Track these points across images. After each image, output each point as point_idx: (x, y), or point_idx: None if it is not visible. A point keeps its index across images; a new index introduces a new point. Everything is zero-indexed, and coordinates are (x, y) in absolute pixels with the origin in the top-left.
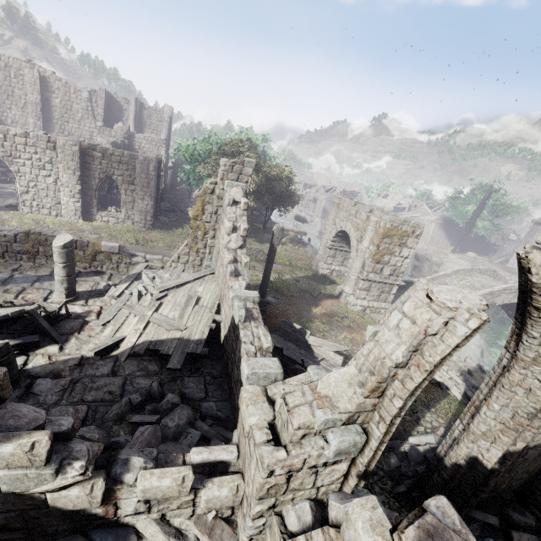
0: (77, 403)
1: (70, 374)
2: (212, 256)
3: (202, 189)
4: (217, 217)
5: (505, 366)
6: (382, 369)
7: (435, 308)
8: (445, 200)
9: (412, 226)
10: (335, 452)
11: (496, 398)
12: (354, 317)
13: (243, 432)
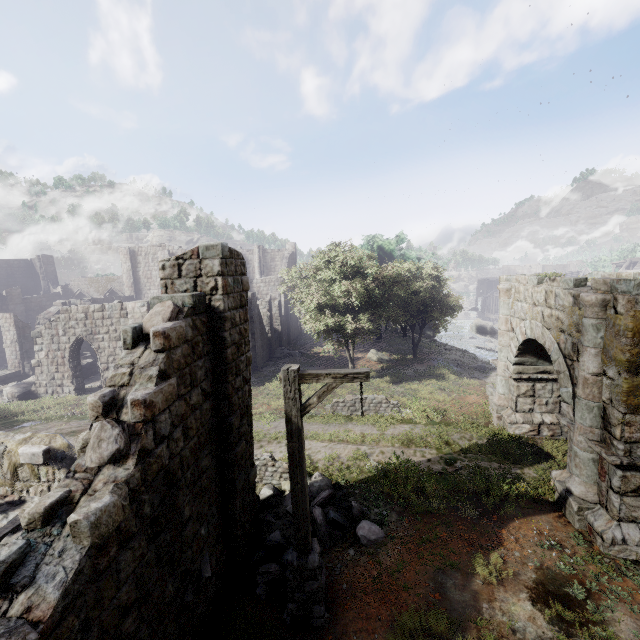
0: None
1: None
2: None
3: None
4: None
5: None
6: None
7: None
8: None
9: None
10: None
11: None
12: (627, 598)
13: None
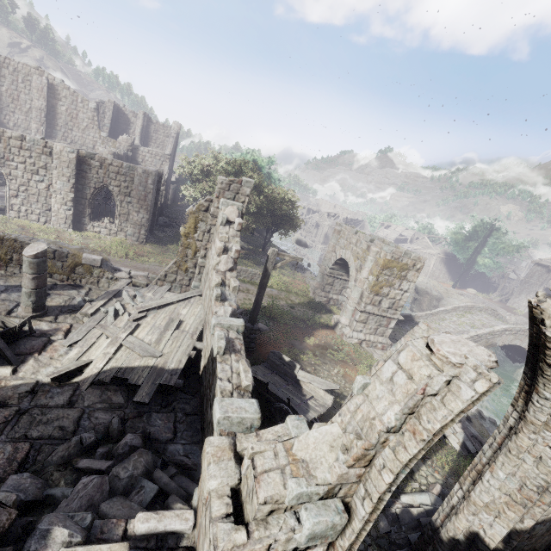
0: (18, 440)
1: (18, 402)
2: (202, 277)
3: (196, 206)
4: (210, 236)
5: (512, 427)
6: (371, 433)
7: (436, 362)
8: (447, 235)
9: (412, 259)
10: (308, 536)
11: (501, 465)
12: (349, 350)
13: (202, 495)
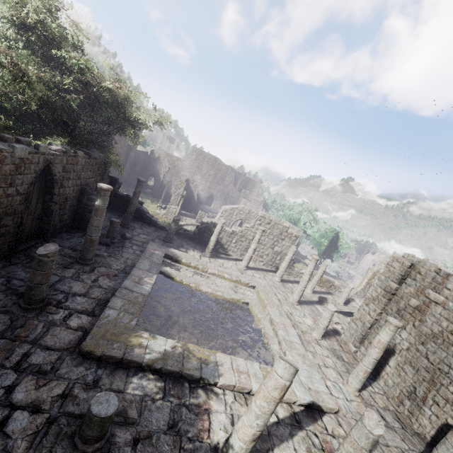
0: None
1: None
2: None
3: (376, 270)
4: None
5: None
6: None
7: None
8: None
9: None
10: None
11: None
12: None
13: None
